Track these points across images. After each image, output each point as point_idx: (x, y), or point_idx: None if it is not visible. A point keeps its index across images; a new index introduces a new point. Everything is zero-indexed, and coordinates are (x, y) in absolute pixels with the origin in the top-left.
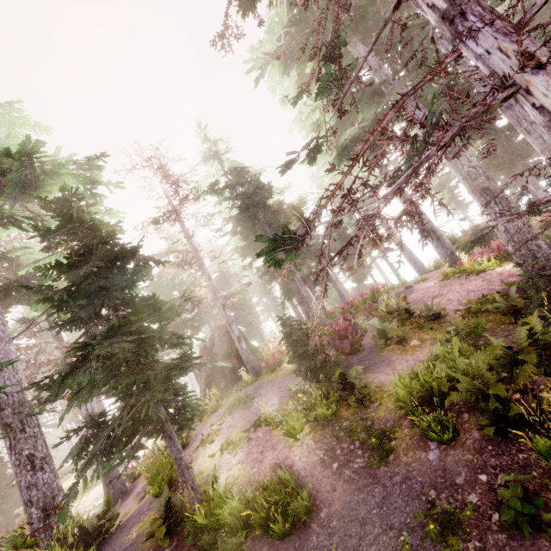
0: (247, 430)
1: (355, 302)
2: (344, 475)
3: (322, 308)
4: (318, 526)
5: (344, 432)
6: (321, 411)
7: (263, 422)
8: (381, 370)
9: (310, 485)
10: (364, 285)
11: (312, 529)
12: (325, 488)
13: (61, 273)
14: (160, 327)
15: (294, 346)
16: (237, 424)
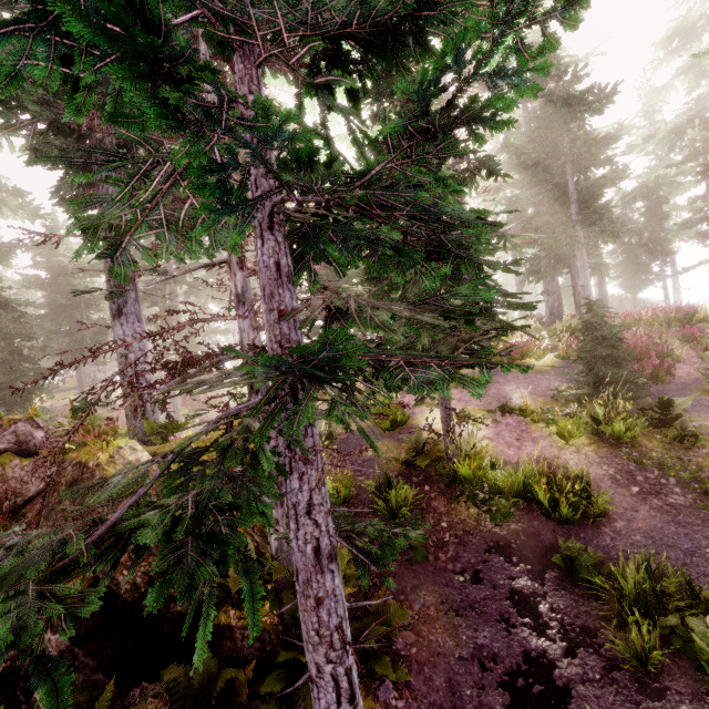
0: (493, 411)
1: (650, 317)
2: (651, 503)
3: (577, 309)
4: (613, 532)
5: (652, 462)
6: (618, 429)
7: (513, 411)
8: (704, 416)
9: (595, 493)
10: (635, 297)
11: (602, 530)
12: (621, 504)
13: (379, 155)
14: (513, 262)
15: (595, 343)
16: (471, 400)
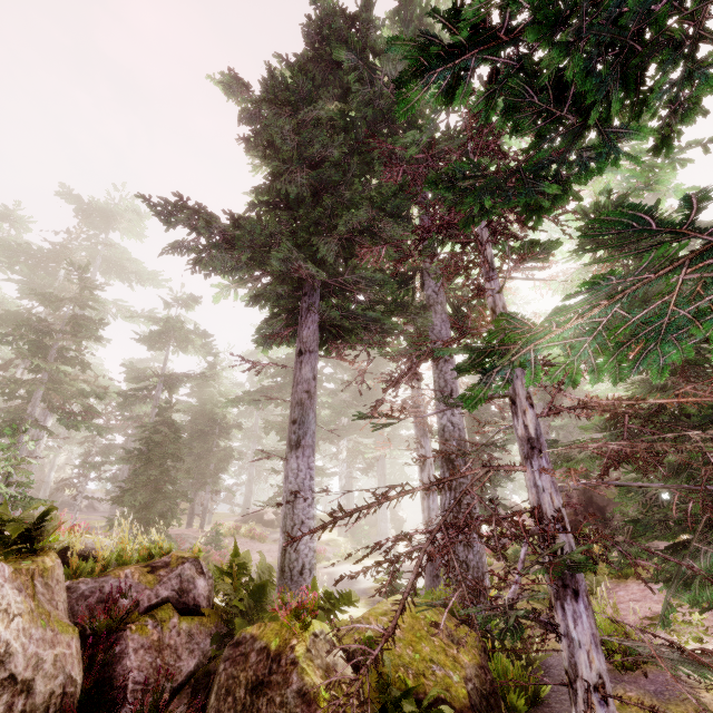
0: None
1: None
2: None
3: None
4: None
5: None
6: None
7: None
8: None
9: None
10: None
11: None
12: None
13: None
14: None
15: None
16: None
